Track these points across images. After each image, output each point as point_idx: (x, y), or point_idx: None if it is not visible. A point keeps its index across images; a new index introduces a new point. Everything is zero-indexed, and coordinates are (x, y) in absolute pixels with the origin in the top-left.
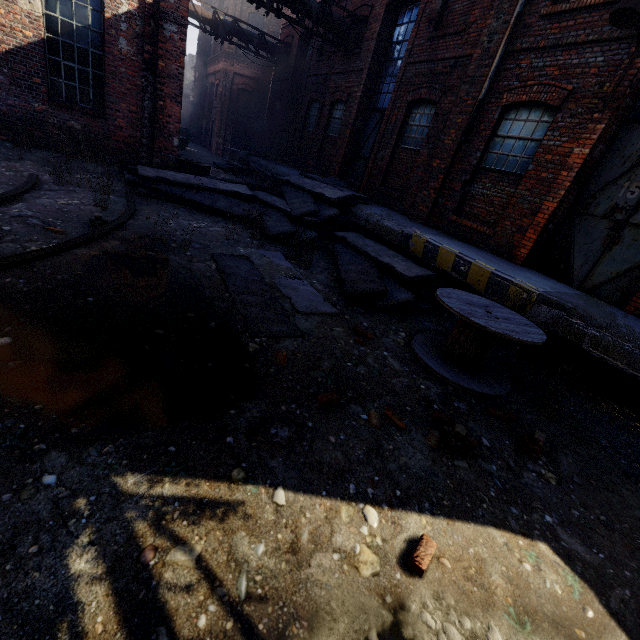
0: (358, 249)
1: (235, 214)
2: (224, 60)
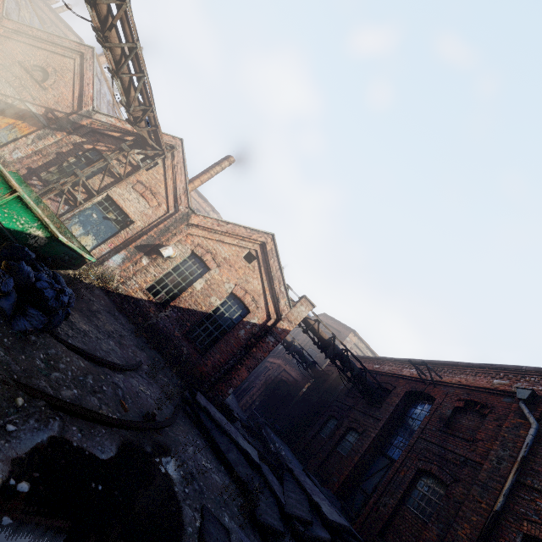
0: None
1: (237, 472)
2: (282, 360)
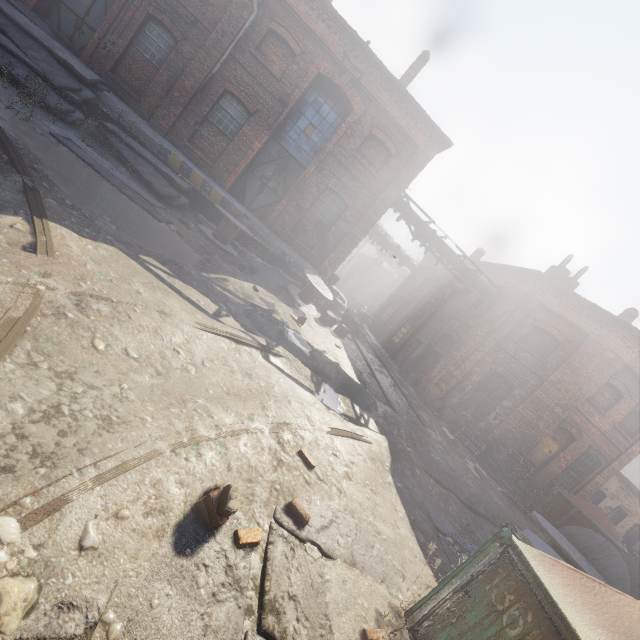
0: (137, 151)
1: None
2: None
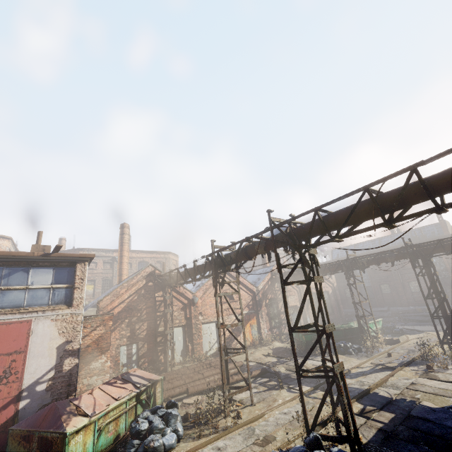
0: (410, 315)
1: None
2: None
